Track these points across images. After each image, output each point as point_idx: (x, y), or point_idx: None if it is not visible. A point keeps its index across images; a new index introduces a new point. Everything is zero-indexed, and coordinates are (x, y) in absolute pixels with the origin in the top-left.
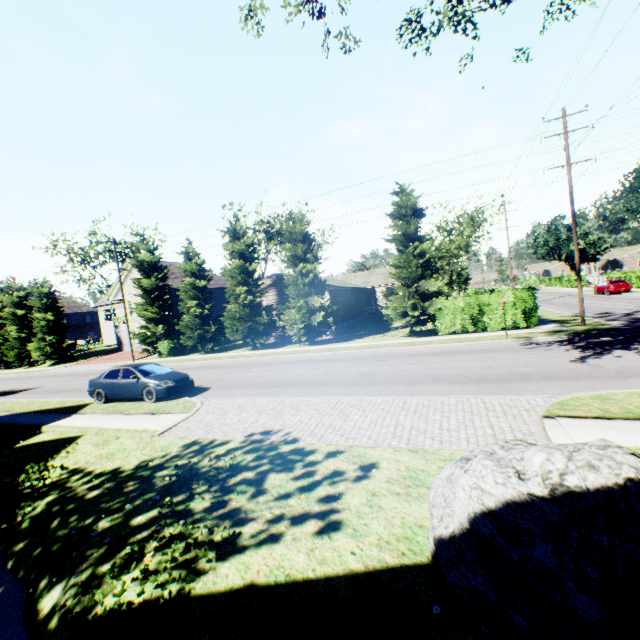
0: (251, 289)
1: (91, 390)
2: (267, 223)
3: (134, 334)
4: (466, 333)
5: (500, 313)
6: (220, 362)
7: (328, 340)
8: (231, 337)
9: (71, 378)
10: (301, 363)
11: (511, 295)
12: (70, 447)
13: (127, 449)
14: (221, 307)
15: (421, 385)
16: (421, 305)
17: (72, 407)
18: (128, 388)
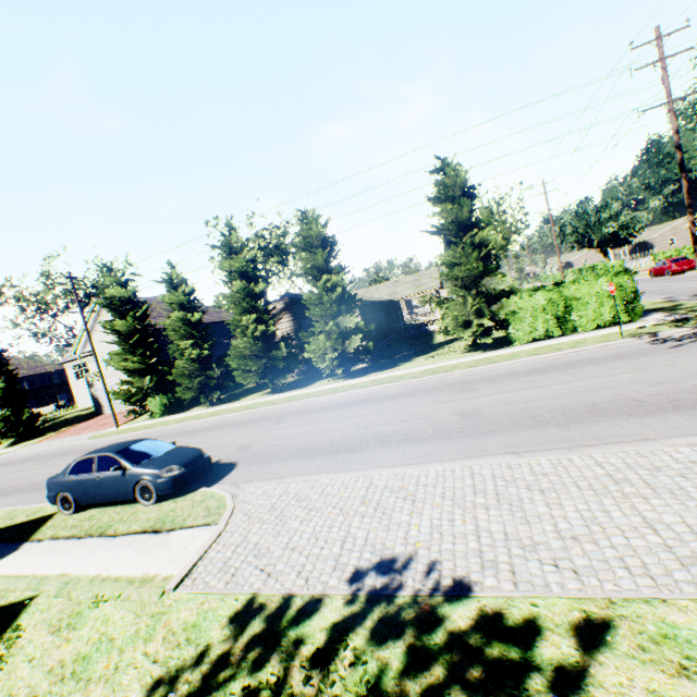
0: (261, 316)
1: (51, 495)
2: (262, 238)
3: (114, 393)
4: (549, 338)
5: (594, 307)
6: (235, 416)
7: (366, 369)
8: (238, 380)
9: (32, 464)
10: (352, 406)
11: (605, 282)
12: (4, 640)
13: (115, 641)
14: (220, 345)
15: (584, 425)
16: (488, 310)
17: (23, 526)
18: (109, 486)
